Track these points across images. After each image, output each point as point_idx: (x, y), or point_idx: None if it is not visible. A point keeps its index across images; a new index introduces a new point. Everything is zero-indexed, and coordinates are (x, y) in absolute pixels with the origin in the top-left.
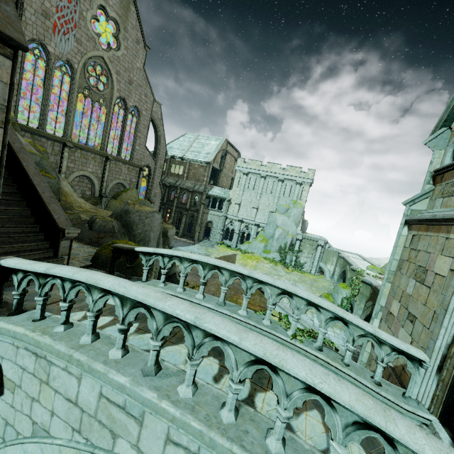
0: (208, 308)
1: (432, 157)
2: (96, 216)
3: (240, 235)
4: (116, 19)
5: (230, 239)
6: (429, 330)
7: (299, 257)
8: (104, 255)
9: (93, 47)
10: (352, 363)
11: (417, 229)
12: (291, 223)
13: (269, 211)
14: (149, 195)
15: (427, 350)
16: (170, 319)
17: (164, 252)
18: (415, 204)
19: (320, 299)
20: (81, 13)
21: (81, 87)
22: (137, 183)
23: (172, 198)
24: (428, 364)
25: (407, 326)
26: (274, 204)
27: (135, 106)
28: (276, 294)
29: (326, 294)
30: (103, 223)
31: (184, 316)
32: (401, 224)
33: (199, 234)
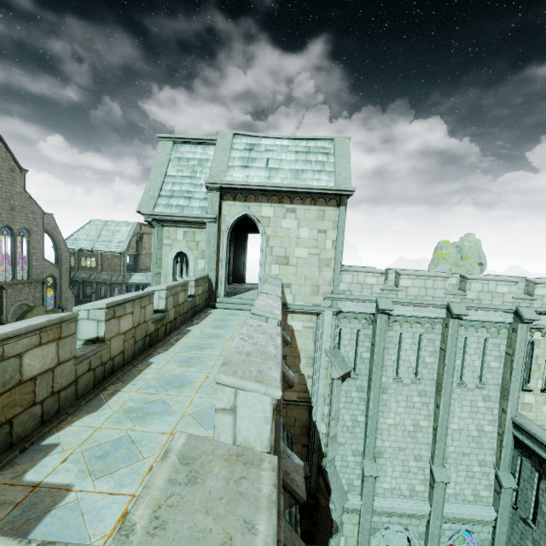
0: None
1: None
2: None
3: None
4: None
5: None
6: None
7: None
8: None
9: None
10: None
11: None
12: None
13: None
14: (59, 302)
15: None
16: None
17: None
18: None
19: None
20: None
21: None
22: (42, 297)
23: (89, 291)
24: None
25: None
26: None
27: (22, 227)
28: None
29: None
30: None
31: None
32: None
33: None
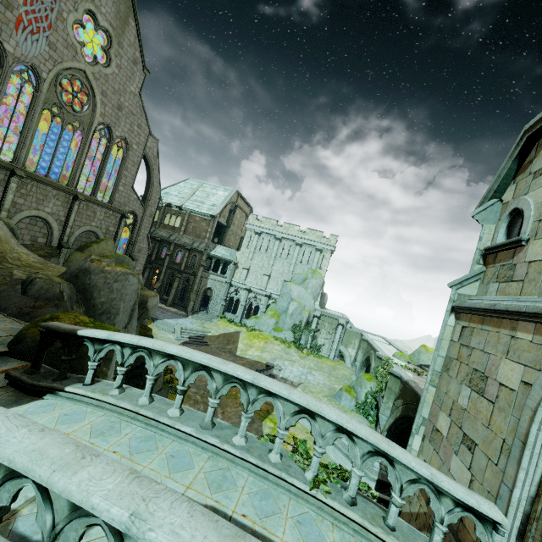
0: (185, 434)
1: (481, 232)
2: (37, 275)
3: (247, 308)
4: (109, 30)
5: (234, 311)
6: (498, 468)
7: (316, 337)
8: (32, 337)
9: (72, 57)
10: (398, 522)
11: (468, 319)
12: (308, 296)
13: (284, 280)
14: (131, 249)
15: (498, 499)
16: (82, 510)
17: (125, 339)
18: (463, 287)
19: (355, 423)
20: (61, 13)
21: (49, 103)
22: (116, 233)
23: (162, 255)
24: (505, 527)
25: (463, 454)
26: (289, 272)
27: (123, 136)
28: (291, 413)
29: (348, 386)
30: (46, 286)
31: (106, 511)
32: (446, 311)
33: (195, 303)
